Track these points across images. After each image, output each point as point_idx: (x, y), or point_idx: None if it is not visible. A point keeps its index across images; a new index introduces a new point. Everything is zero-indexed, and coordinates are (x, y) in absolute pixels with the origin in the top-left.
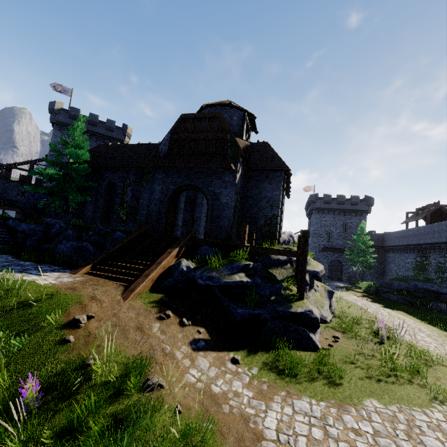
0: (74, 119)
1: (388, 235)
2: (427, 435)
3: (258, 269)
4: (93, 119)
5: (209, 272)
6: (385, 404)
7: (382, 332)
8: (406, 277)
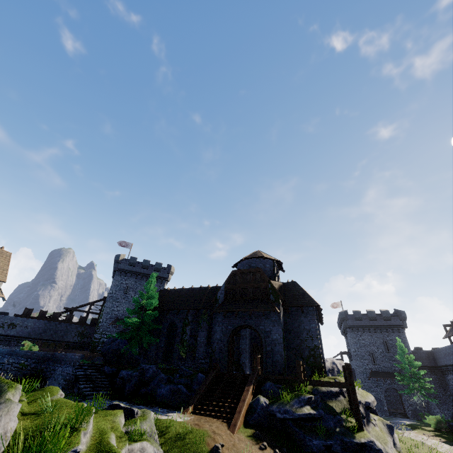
0: (131, 266)
1: (436, 351)
2: None
3: (318, 402)
4: (146, 263)
5: (284, 405)
6: None
7: None
8: None
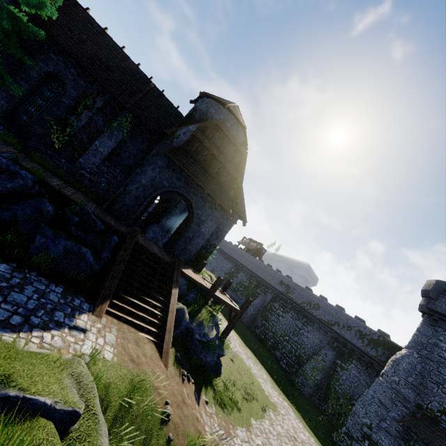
0: None
1: (225, 241)
2: (271, 438)
3: None
4: None
5: (204, 328)
6: (256, 420)
7: (235, 353)
8: (224, 282)
